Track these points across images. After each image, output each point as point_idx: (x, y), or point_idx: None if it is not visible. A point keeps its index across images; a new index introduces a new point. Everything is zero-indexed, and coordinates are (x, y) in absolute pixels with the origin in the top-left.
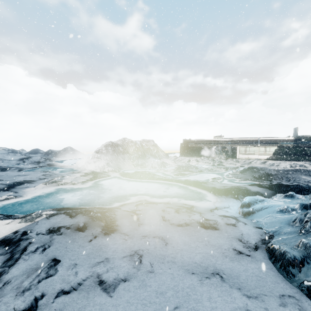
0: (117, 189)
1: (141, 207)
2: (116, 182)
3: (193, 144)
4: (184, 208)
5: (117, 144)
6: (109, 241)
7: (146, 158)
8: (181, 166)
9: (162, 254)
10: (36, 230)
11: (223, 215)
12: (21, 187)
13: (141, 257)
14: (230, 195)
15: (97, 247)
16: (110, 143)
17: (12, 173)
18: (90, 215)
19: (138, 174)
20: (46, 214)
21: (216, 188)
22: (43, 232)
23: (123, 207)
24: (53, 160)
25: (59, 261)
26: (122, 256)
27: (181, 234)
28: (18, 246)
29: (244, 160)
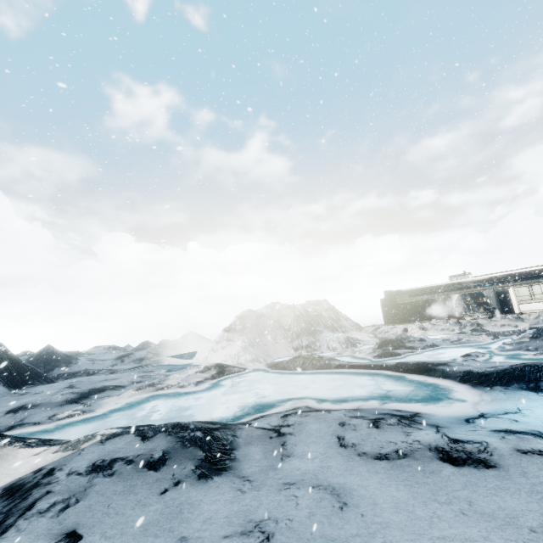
0: (256, 391)
1: (293, 418)
2: (257, 379)
3: (407, 297)
4: (393, 417)
5: (262, 313)
6: (203, 494)
7: (315, 333)
8: (387, 339)
9: (328, 535)
10: (71, 466)
11: (504, 430)
12: (99, 397)
13: (267, 541)
14: (516, 383)
15: (173, 508)
16: (249, 313)
17: (97, 377)
18: (180, 435)
19: (299, 361)
20: (103, 433)
21: (474, 372)
22: (81, 469)
23: (257, 422)
24: (165, 355)
25: (79, 538)
26: (220, 535)
27: (387, 481)
28: (25, 499)
29: (536, 314)
